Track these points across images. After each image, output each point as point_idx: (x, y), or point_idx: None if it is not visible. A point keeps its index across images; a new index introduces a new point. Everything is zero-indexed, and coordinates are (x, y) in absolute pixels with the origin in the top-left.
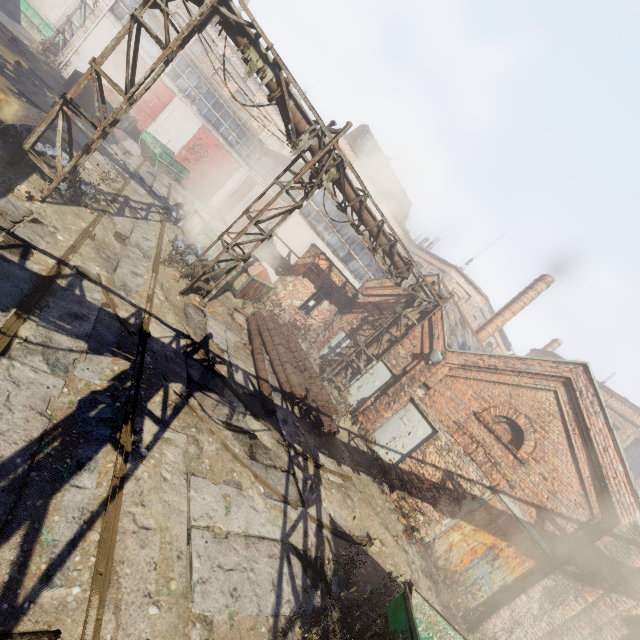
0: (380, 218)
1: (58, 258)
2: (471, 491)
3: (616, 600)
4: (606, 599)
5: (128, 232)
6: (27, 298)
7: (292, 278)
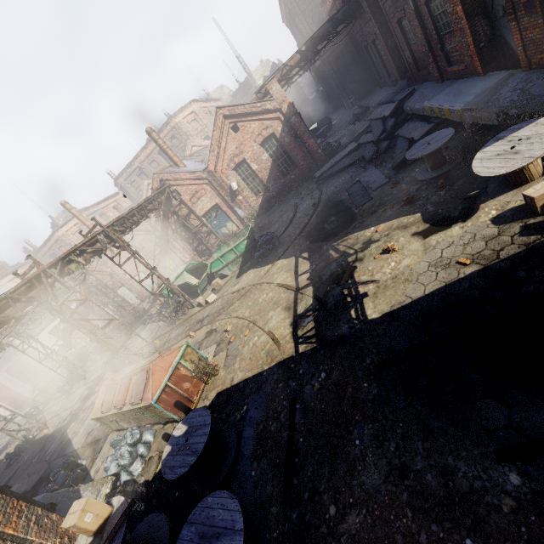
0: (7, 287)
1: (73, 407)
2: (157, 262)
3: (170, 234)
4: (171, 236)
5: (55, 411)
6: (87, 397)
7: (73, 340)
